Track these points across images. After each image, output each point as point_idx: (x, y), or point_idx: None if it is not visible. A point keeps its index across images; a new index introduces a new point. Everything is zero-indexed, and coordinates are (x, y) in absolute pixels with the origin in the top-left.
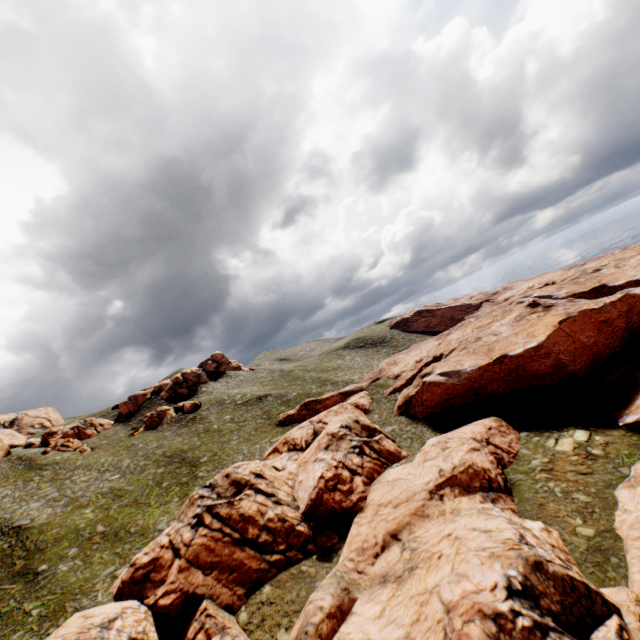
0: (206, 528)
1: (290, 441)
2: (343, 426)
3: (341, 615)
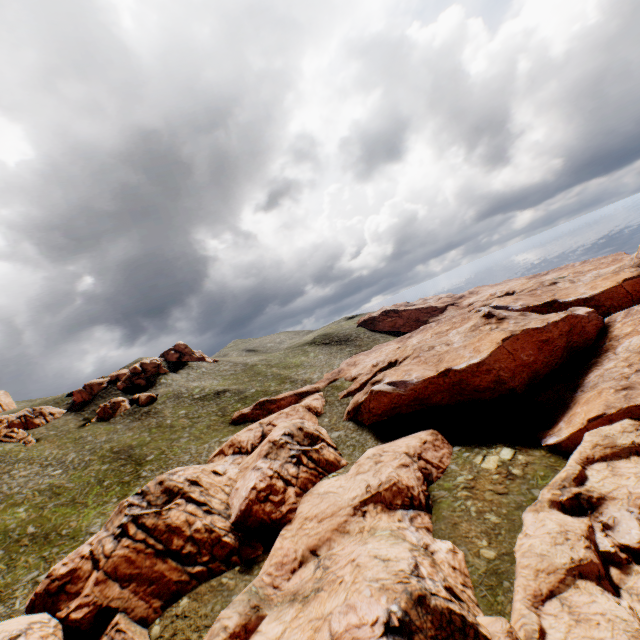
0: (130, 539)
1: (236, 444)
2: (286, 434)
3: (246, 634)
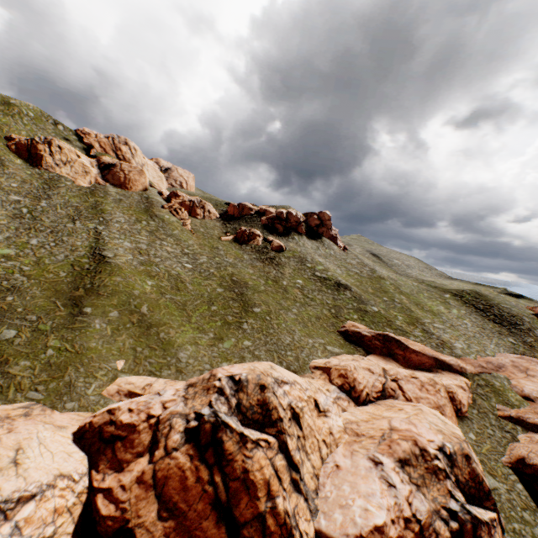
0: (198, 447)
1: (349, 379)
2: (445, 452)
3: None
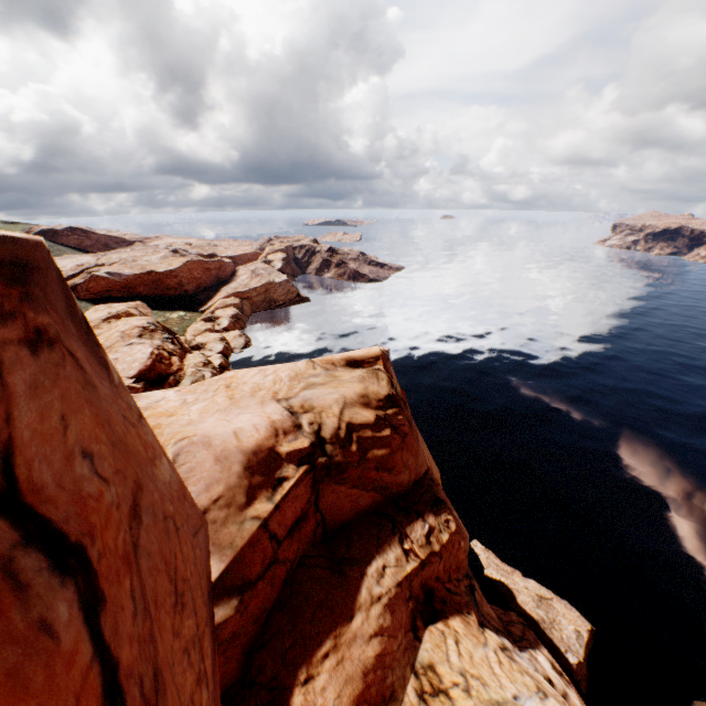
0: None
1: None
2: None
3: None
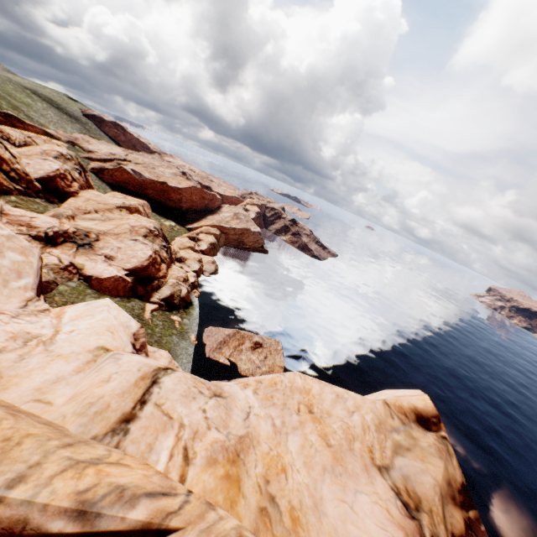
0: None
1: (6, 134)
2: (70, 155)
3: (74, 220)
